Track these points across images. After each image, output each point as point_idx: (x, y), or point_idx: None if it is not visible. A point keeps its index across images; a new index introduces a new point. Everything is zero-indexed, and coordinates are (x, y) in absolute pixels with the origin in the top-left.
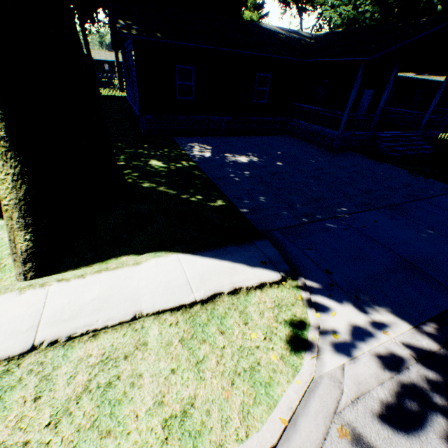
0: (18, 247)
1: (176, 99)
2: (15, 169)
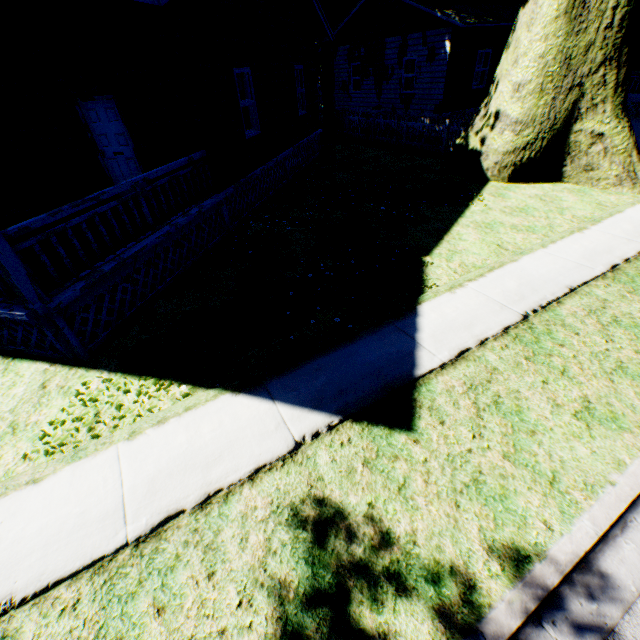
0: (637, 174)
1: (470, 89)
2: (627, 124)
